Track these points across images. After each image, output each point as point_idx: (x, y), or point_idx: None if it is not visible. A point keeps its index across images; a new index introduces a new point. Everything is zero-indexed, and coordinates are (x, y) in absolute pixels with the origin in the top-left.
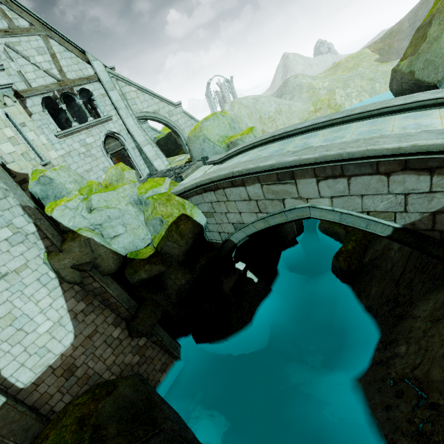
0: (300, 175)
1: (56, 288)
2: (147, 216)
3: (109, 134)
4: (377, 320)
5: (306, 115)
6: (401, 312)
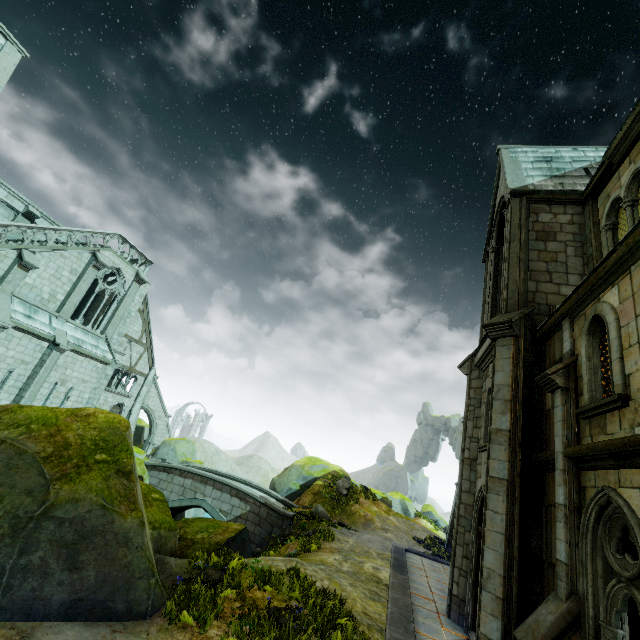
0: (209, 483)
1: None
2: None
3: (121, 404)
4: None
5: None
6: None
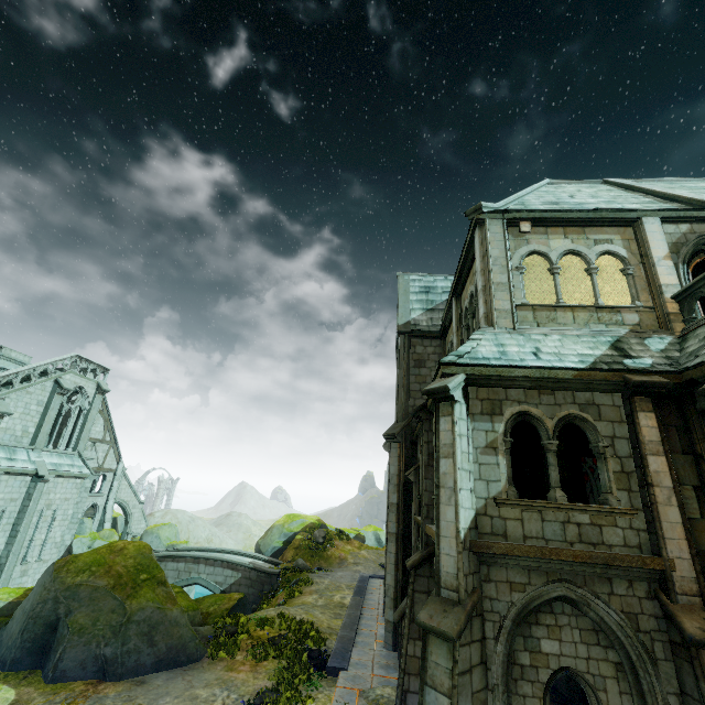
0: (201, 562)
1: None
2: None
3: (94, 504)
4: None
5: None
6: None
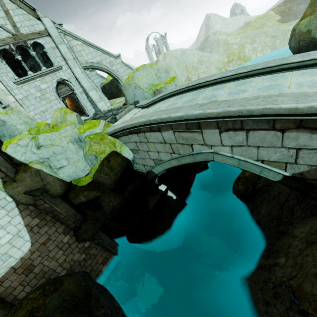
0: (205, 126)
1: (13, 209)
2: (85, 152)
3: (61, 81)
4: (264, 232)
5: (221, 65)
6: (283, 229)
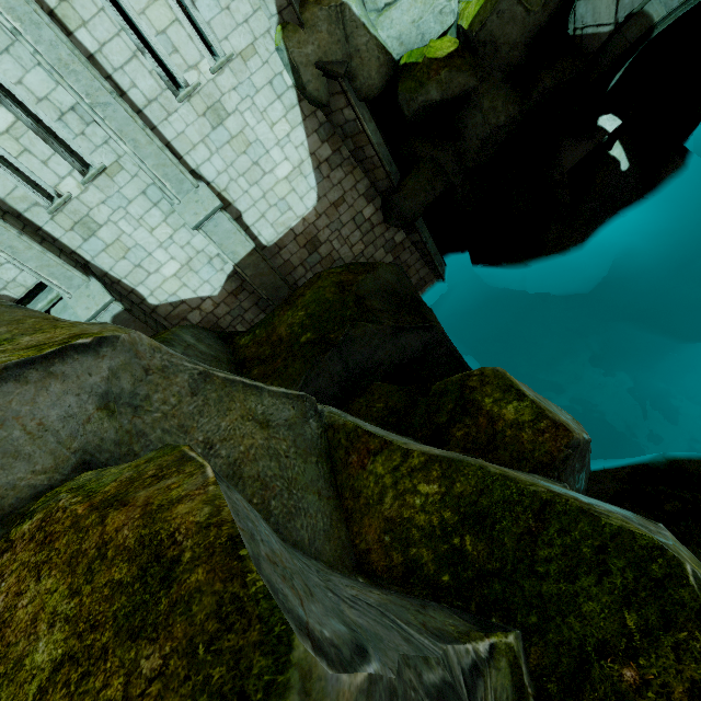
0: None
1: (294, 108)
2: None
3: None
4: None
5: None
6: None
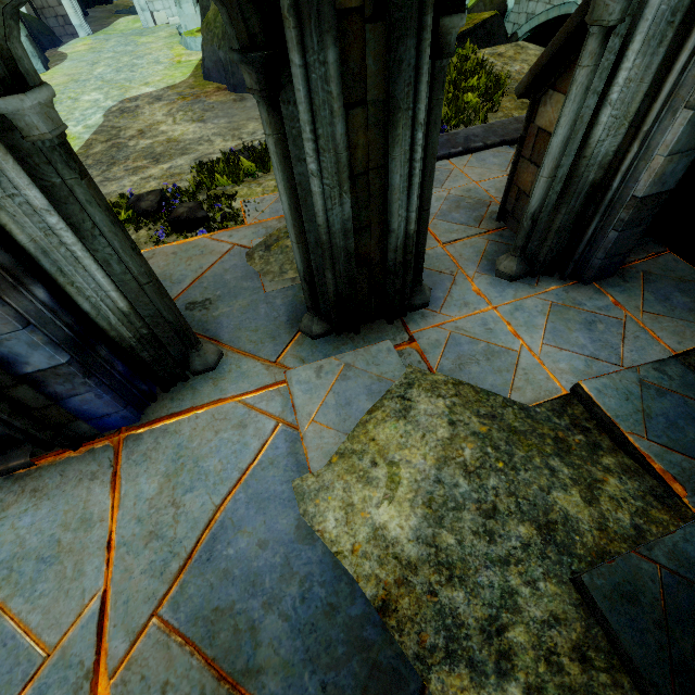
0: None
1: None
2: None
3: None
4: None
5: None
6: None
